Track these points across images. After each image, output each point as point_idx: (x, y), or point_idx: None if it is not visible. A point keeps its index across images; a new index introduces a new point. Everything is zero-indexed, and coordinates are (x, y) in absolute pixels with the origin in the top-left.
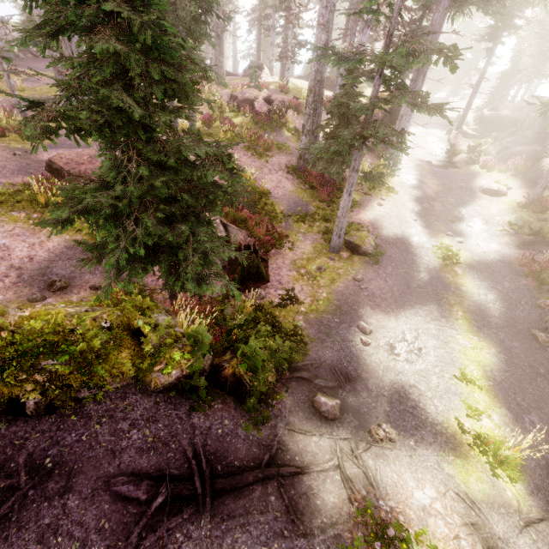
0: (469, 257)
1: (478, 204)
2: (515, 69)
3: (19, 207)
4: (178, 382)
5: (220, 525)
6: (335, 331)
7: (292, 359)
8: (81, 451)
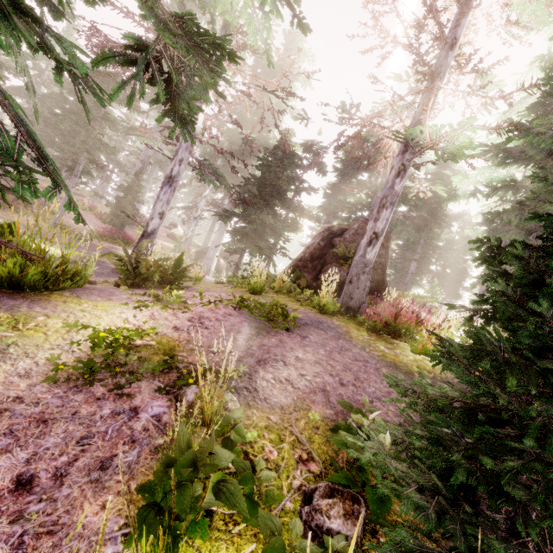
0: None
1: None
2: None
3: None
4: None
5: None
6: None
7: None
8: None
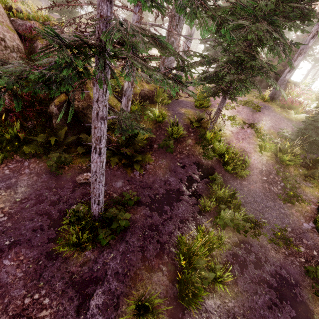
0: None
1: None
2: None
3: None
4: None
5: None
6: None
7: None
8: None
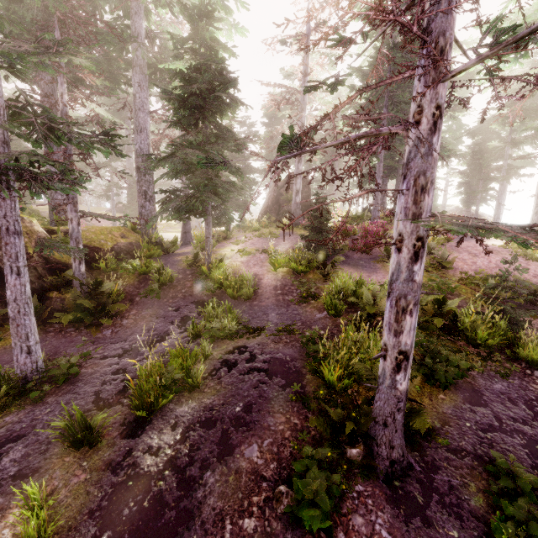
0: None
1: None
2: None
3: None
4: None
5: None
6: None
7: None
8: None
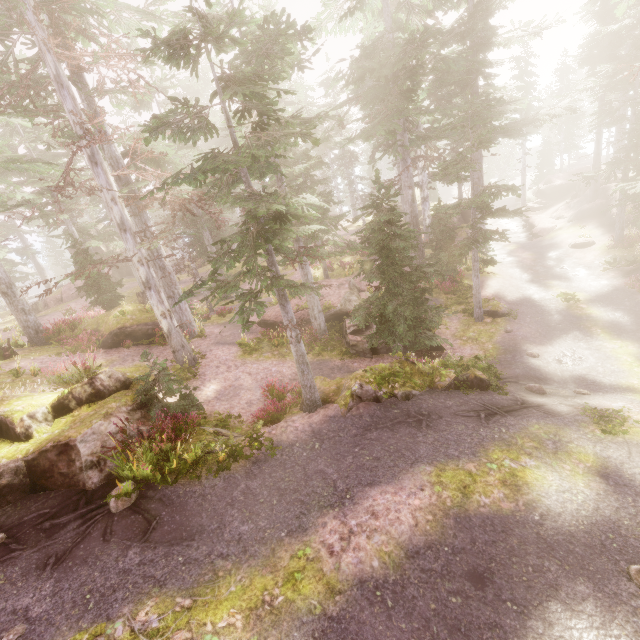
0: (587, 295)
1: (574, 258)
2: (549, 148)
3: (263, 351)
4: (451, 384)
5: (516, 417)
6: (513, 361)
7: (498, 374)
8: (433, 408)
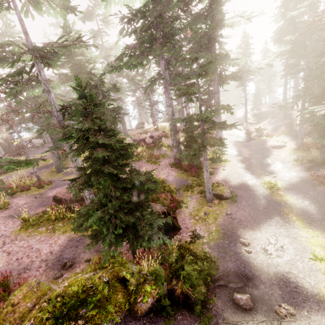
0: (283, 184)
1: (274, 154)
2: (259, 92)
3: (41, 224)
4: (153, 306)
5: None
6: (228, 249)
7: (210, 274)
8: None
